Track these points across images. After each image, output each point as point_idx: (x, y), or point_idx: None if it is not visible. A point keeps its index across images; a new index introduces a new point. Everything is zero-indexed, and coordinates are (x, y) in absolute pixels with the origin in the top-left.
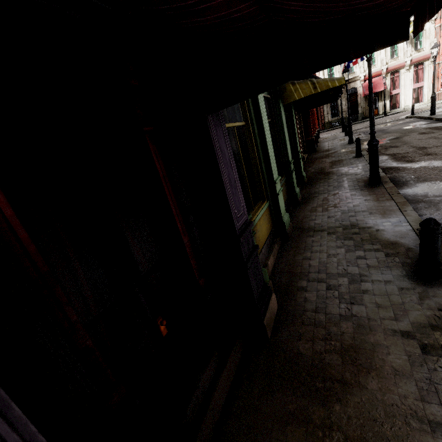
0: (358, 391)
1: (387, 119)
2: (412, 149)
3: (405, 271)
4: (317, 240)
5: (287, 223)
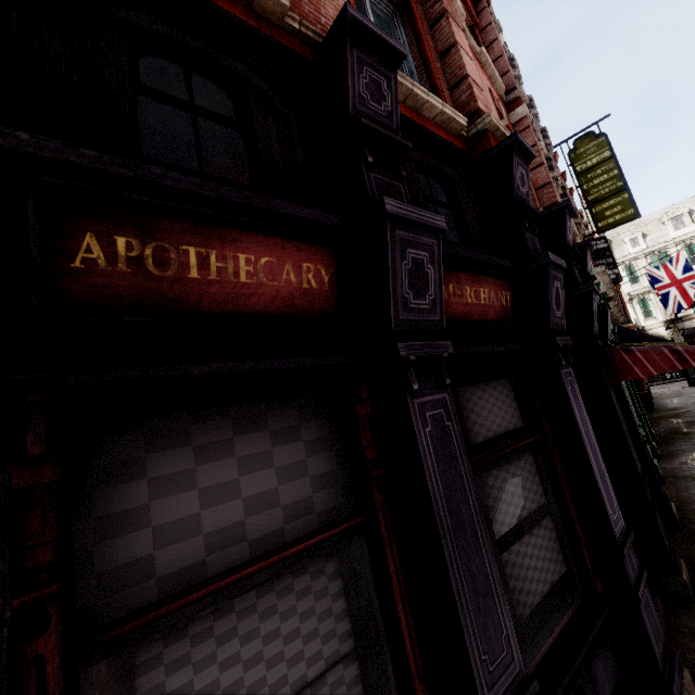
0: None
1: None
2: None
3: None
4: None
5: (658, 467)
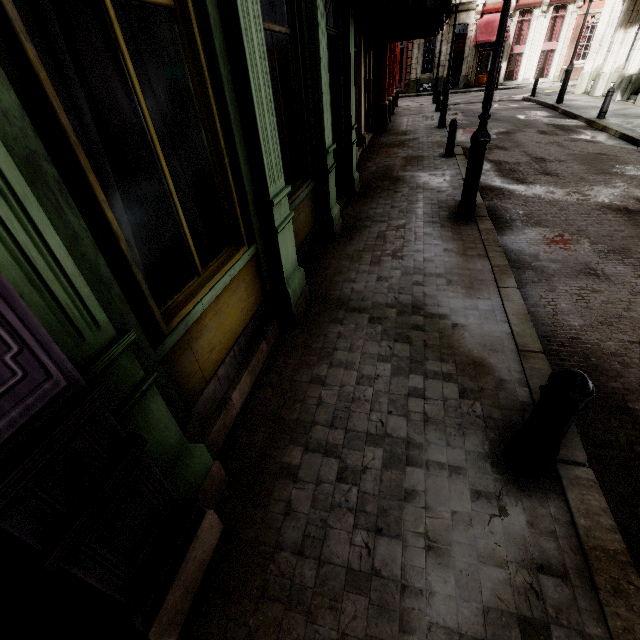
0: None
1: (497, 96)
2: (526, 158)
3: (488, 441)
4: (347, 334)
5: (297, 290)
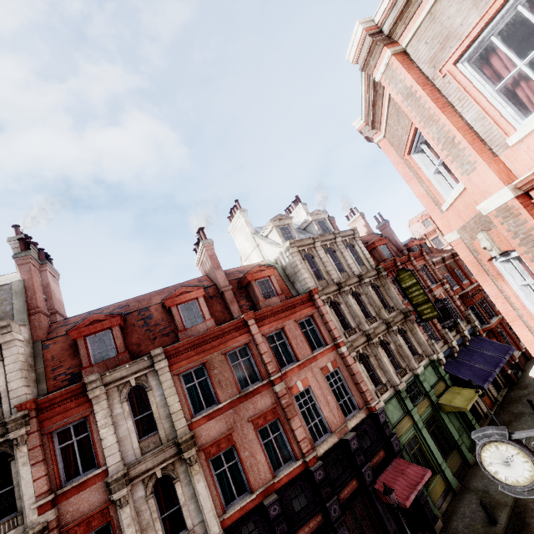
0: None
1: None
2: None
3: (488, 519)
4: (468, 497)
5: (454, 484)
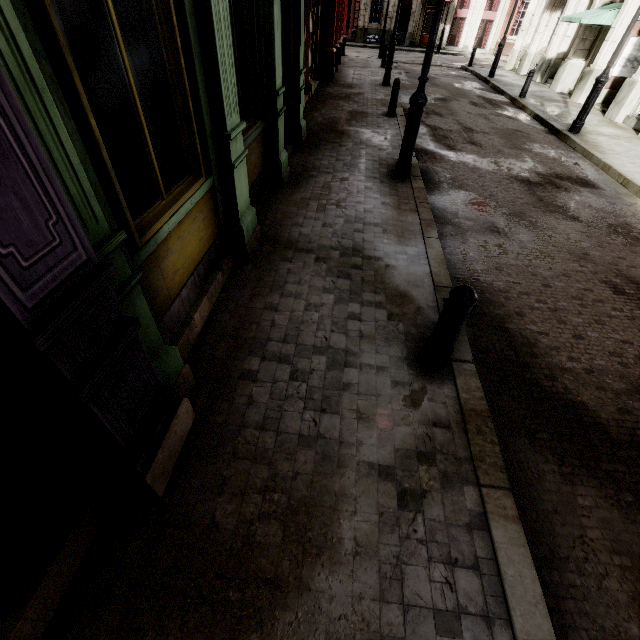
0: (296, 598)
1: (439, 60)
2: (458, 127)
3: (406, 349)
4: (296, 271)
5: (250, 229)
